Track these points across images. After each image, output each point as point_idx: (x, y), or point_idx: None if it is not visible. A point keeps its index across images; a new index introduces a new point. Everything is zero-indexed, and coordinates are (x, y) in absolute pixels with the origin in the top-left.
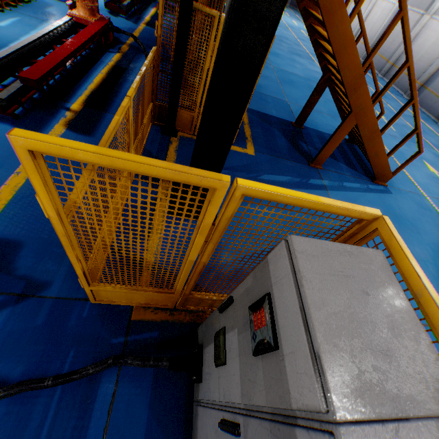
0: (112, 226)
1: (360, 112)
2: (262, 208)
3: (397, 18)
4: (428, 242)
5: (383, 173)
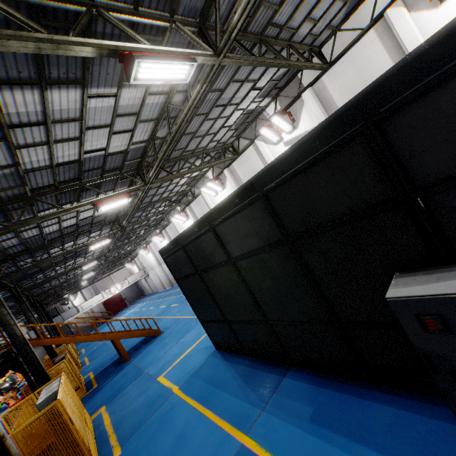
0: (21, 421)
1: (116, 337)
2: (99, 395)
3: (93, 324)
4: (174, 332)
5: (155, 332)
